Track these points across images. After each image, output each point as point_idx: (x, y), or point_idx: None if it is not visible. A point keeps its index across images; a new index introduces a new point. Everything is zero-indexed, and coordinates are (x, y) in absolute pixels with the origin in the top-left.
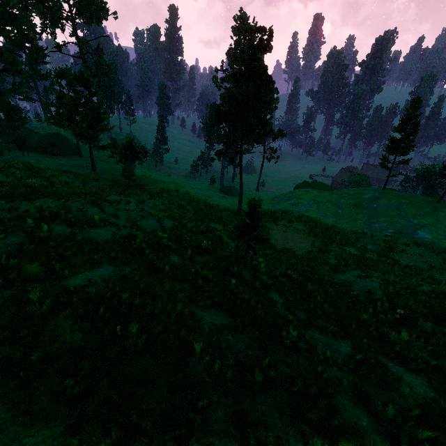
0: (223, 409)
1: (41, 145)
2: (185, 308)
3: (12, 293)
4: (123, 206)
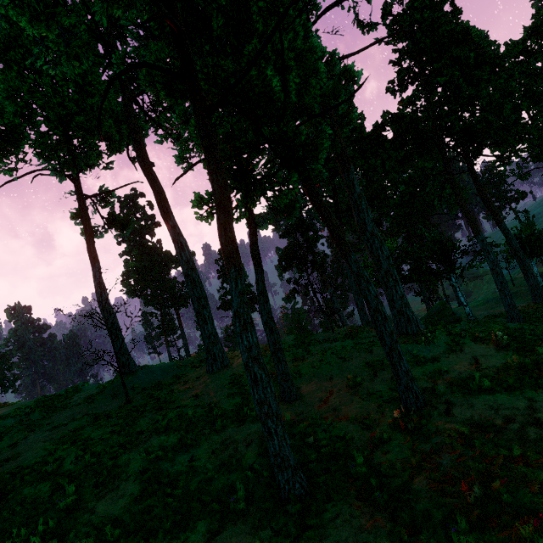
0: None
1: None
2: None
3: None
4: None
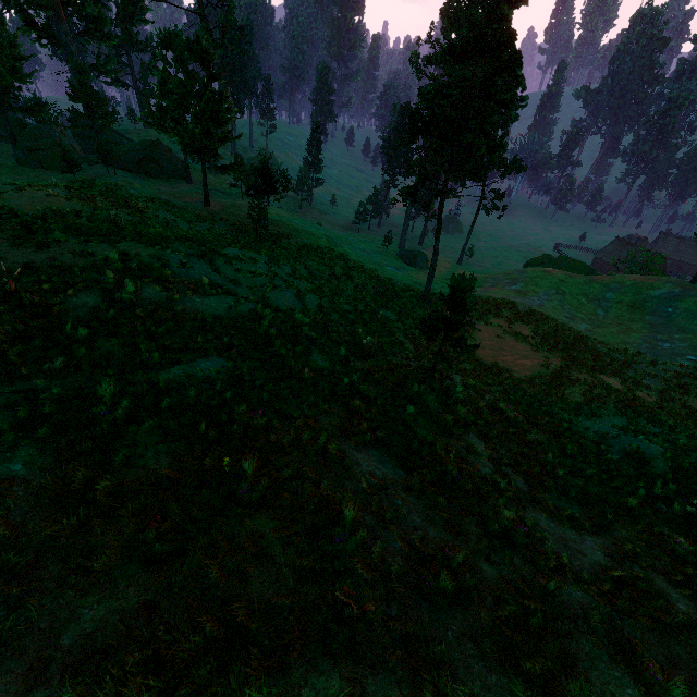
0: (382, 625)
1: (134, 160)
2: (331, 443)
3: (79, 380)
4: (246, 266)
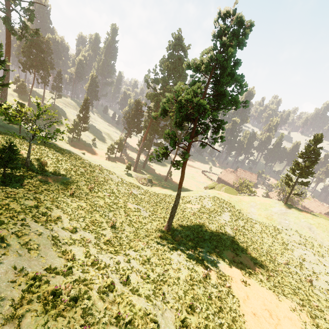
0: None
1: None
2: None
3: None
4: None
